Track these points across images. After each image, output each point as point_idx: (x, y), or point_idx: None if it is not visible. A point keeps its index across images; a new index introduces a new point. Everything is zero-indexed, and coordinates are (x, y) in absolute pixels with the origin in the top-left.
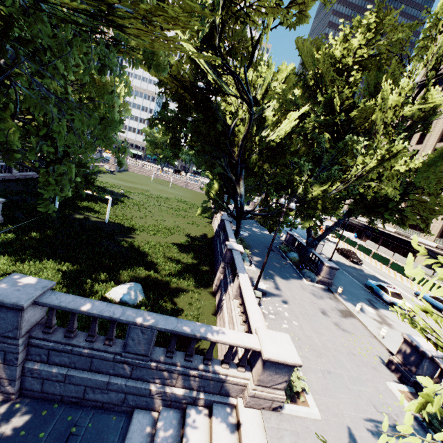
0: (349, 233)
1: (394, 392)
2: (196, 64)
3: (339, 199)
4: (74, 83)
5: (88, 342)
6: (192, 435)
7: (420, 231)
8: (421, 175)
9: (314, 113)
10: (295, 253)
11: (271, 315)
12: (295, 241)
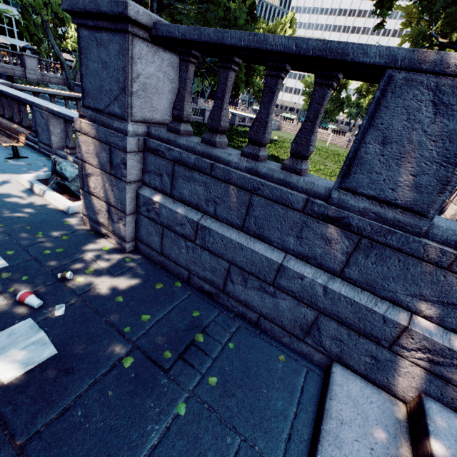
0: None
1: None
2: None
3: None
4: None
5: (247, 158)
6: None
7: None
8: None
9: None
10: None
11: None
12: None
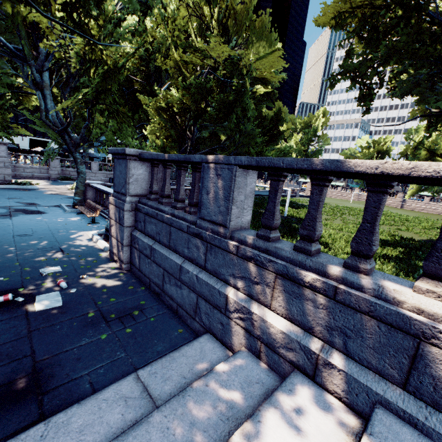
0: None
1: None
2: None
3: None
4: (242, 46)
5: (173, 209)
6: (274, 434)
7: None
8: None
9: None
10: None
11: None
12: None
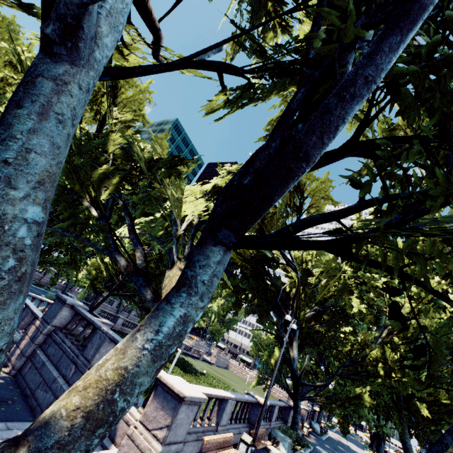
0: None
1: None
2: None
3: None
4: None
5: (72, 343)
6: None
7: None
8: None
9: None
10: None
11: None
12: None
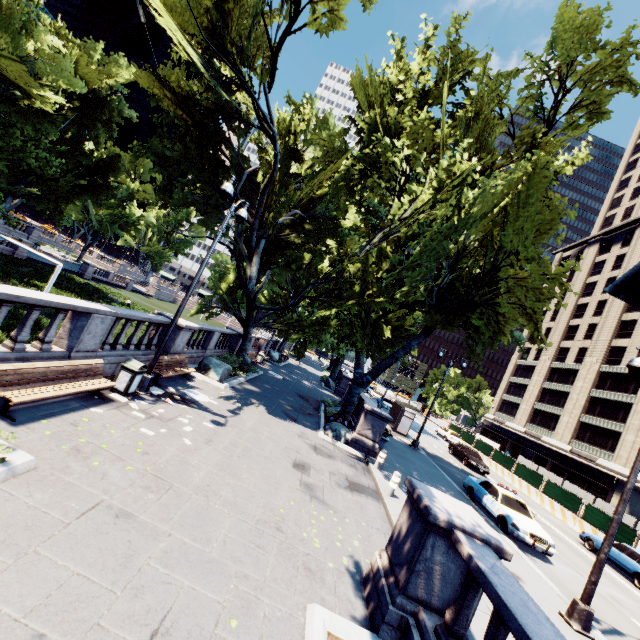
0: (490, 441)
1: (308, 633)
2: (199, 74)
3: (396, 286)
4: None
5: None
6: None
7: (613, 452)
8: (514, 226)
9: None
10: None
11: (142, 413)
12: None
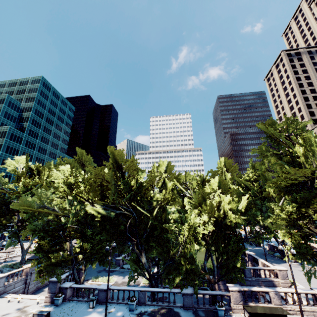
0: None
1: None
2: None
3: None
4: None
5: None
6: None
7: None
8: None
9: (249, 193)
10: (277, 253)
11: None
12: (273, 247)
